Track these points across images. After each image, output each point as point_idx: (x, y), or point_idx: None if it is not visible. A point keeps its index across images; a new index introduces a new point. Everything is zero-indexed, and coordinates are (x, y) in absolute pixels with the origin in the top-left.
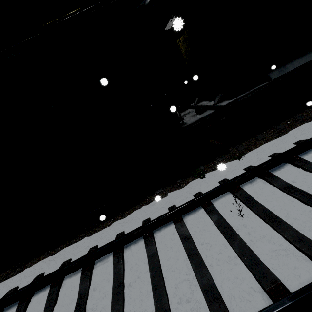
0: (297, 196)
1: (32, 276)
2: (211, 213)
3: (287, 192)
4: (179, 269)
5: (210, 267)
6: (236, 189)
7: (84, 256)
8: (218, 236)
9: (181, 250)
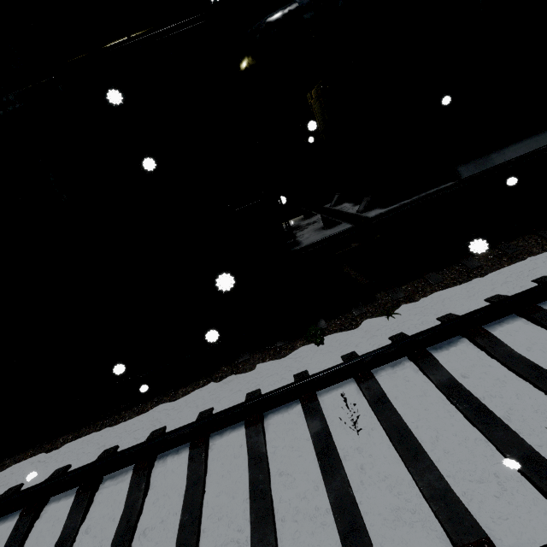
0: (461, 407)
1: (4, 487)
2: (311, 417)
3: (447, 395)
4: (230, 517)
5: (281, 522)
6: (363, 376)
7: (85, 466)
8: (310, 462)
9: (244, 480)
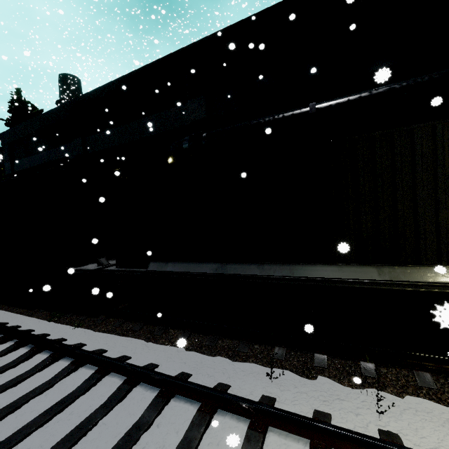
0: None
1: None
2: None
3: None
4: None
5: None
6: (3, 337)
7: None
8: None
9: None
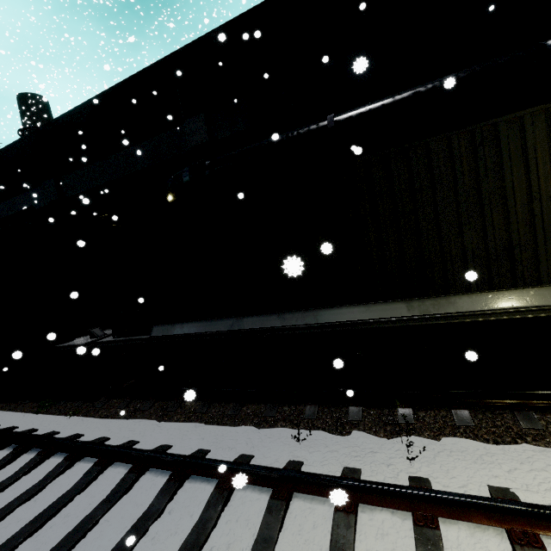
0: None
1: None
2: None
3: None
4: None
5: None
6: None
7: None
8: None
9: None
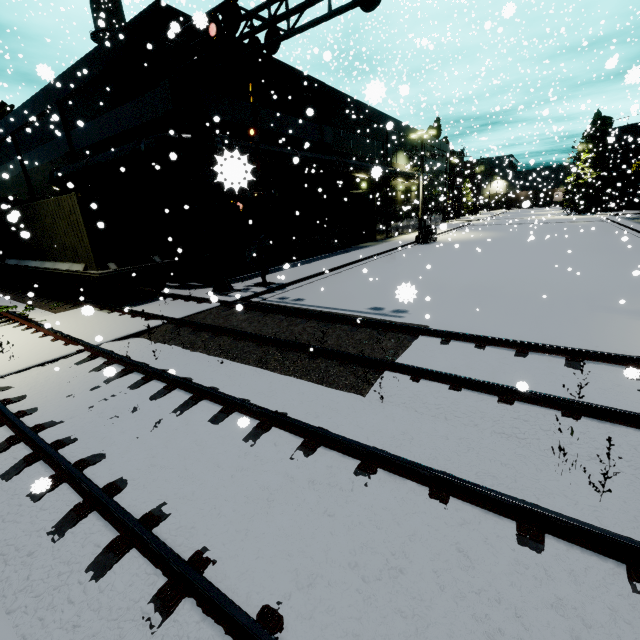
0: None
1: None
2: None
3: None
4: None
5: None
6: None
7: None
8: None
9: None
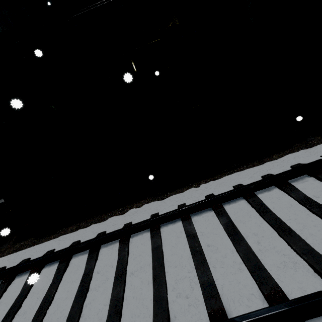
0: None
1: (194, 198)
2: None
3: None
4: None
5: None
6: None
7: (279, 174)
8: None
9: None
